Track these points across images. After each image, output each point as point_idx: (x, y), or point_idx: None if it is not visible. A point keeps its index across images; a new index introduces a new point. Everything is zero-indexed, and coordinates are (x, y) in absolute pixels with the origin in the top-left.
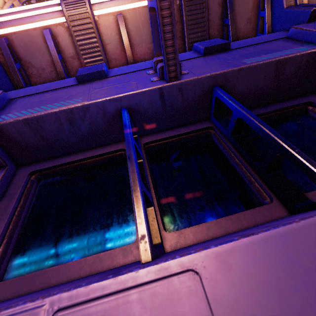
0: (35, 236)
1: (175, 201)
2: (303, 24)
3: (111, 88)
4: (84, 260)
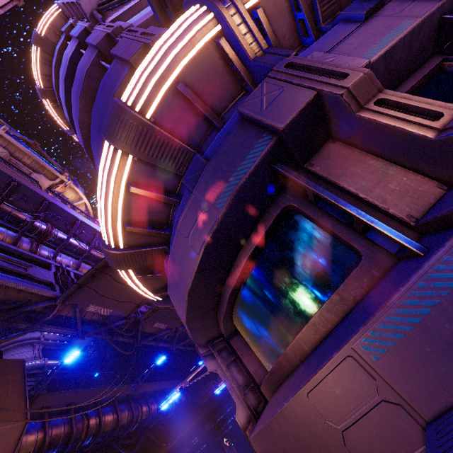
0: None
1: None
2: None
3: (417, 4)
4: None
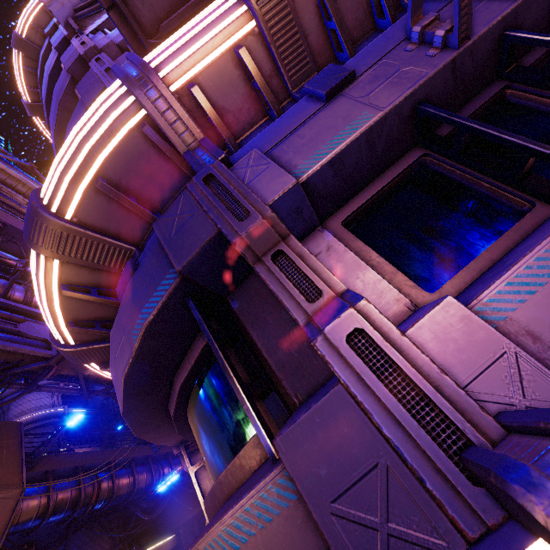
0: (410, 264)
1: None
2: None
3: (387, 87)
4: (505, 236)
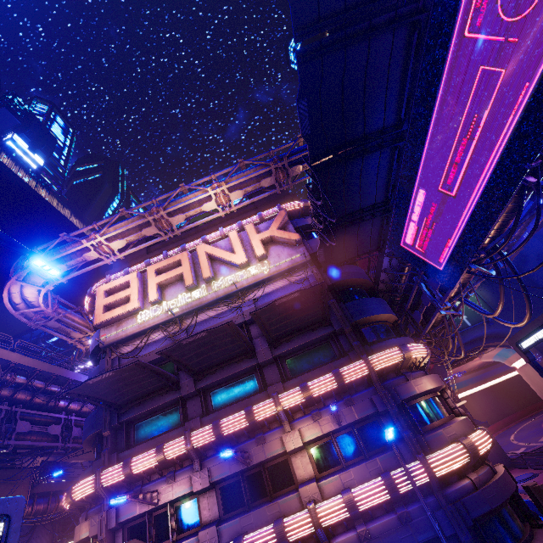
0: None
1: (160, 534)
2: (194, 474)
3: (143, 506)
4: None
